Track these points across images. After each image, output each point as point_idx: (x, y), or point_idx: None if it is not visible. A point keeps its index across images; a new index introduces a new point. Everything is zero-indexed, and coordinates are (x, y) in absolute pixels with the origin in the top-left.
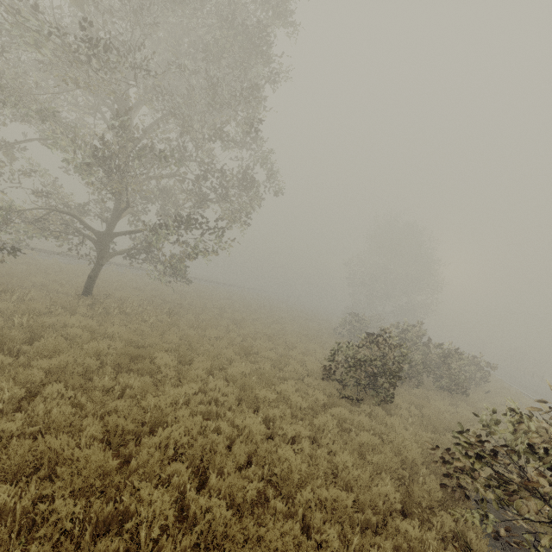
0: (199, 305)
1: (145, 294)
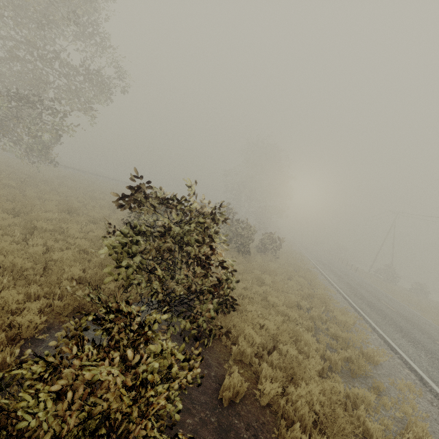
0: (70, 186)
1: (12, 170)
